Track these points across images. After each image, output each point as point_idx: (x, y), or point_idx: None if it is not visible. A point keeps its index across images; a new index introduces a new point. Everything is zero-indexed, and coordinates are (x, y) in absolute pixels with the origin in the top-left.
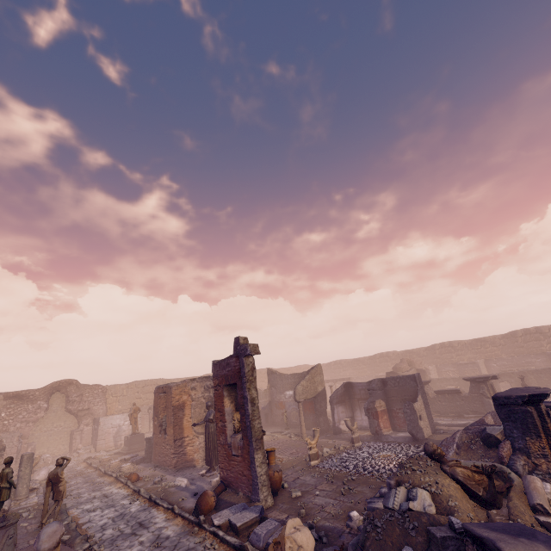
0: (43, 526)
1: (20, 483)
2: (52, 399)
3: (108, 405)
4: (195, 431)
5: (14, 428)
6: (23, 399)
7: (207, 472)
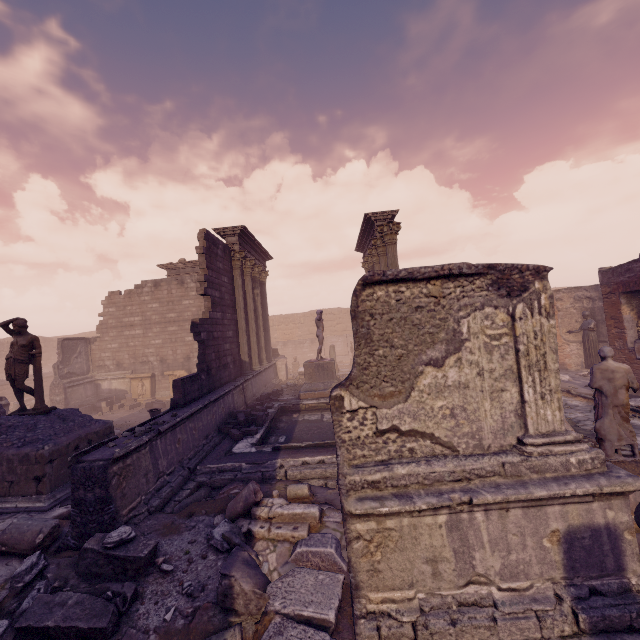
0: None
1: None
2: None
3: None
4: (563, 339)
5: None
6: None
7: (588, 374)
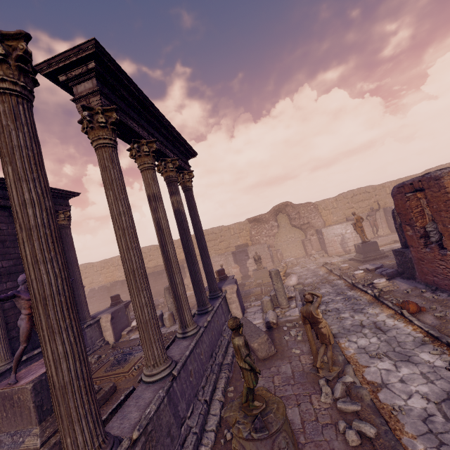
0: (318, 370)
1: (277, 295)
2: (278, 218)
3: (323, 218)
4: None
5: (263, 241)
6: (260, 221)
7: None
